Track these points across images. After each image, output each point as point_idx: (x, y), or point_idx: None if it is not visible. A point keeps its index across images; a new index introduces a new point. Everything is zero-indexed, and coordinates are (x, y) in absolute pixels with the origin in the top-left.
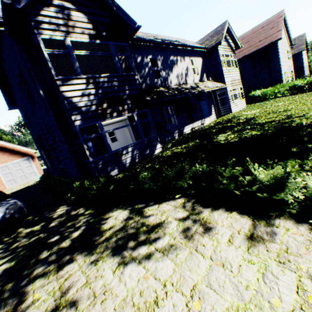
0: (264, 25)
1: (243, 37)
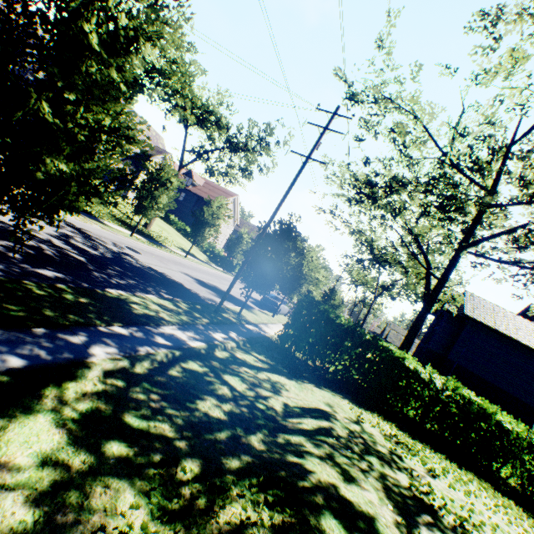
0: (226, 192)
1: (215, 186)
